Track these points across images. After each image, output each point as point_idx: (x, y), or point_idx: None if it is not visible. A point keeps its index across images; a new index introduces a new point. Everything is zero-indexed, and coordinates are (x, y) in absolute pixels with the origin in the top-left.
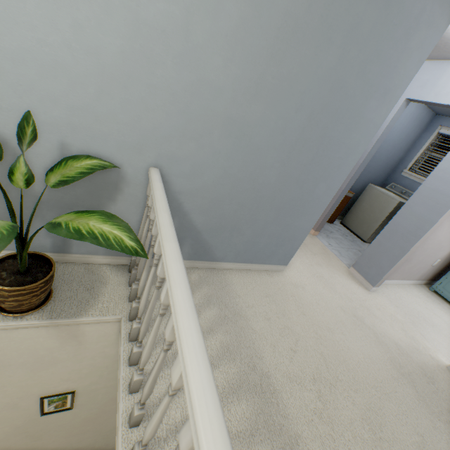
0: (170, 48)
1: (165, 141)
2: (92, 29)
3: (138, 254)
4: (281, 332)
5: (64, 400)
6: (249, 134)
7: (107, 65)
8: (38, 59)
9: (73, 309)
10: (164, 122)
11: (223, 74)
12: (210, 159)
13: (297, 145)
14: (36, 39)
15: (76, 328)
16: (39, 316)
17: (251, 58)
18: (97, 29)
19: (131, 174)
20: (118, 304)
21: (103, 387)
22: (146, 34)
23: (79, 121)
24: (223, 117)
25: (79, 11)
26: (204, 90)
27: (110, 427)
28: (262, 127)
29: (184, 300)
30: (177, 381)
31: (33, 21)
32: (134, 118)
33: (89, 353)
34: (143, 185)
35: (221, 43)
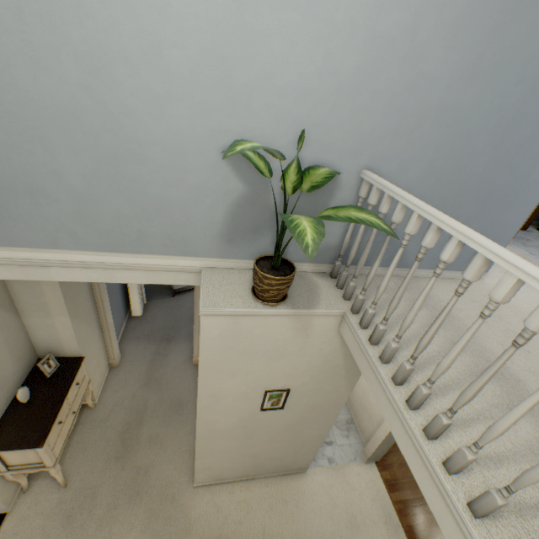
0: (396, 53)
1: (378, 142)
2: (337, 54)
3: (393, 235)
4: (504, 333)
5: (279, 398)
6: (460, 120)
7: (343, 81)
8: (295, 90)
9: (305, 303)
10: (381, 124)
11: (441, 64)
12: (417, 154)
13: (513, 123)
14: (298, 74)
15: (308, 321)
16: (285, 306)
17: (471, 41)
18: (341, 53)
19: (345, 180)
20: (337, 302)
21: (309, 390)
22: (378, 46)
23: (314, 136)
24: (436, 107)
25: (331, 42)
26: (421, 84)
27: (301, 440)
28: (475, 110)
29: (490, 243)
30: (504, 295)
31: (298, 60)
32: (356, 125)
33: (310, 349)
34: (353, 190)
35: (444, 35)
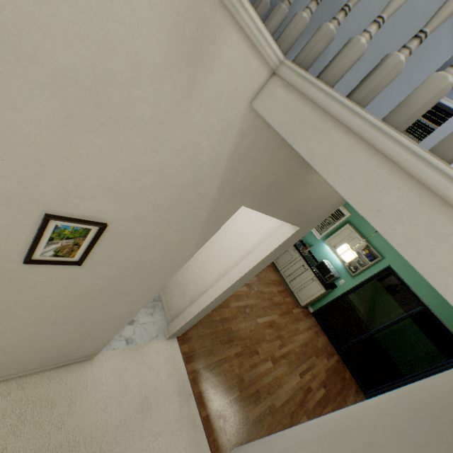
0: None
1: None
2: None
3: None
4: None
5: (77, 240)
6: None
7: None
8: None
9: None
10: None
11: None
12: None
13: None
14: None
15: (214, 32)
16: None
17: None
18: None
19: None
20: None
21: (142, 236)
22: None
23: None
24: None
25: None
26: None
27: (100, 319)
28: None
29: None
30: None
31: None
32: None
33: (180, 134)
34: None
35: None
